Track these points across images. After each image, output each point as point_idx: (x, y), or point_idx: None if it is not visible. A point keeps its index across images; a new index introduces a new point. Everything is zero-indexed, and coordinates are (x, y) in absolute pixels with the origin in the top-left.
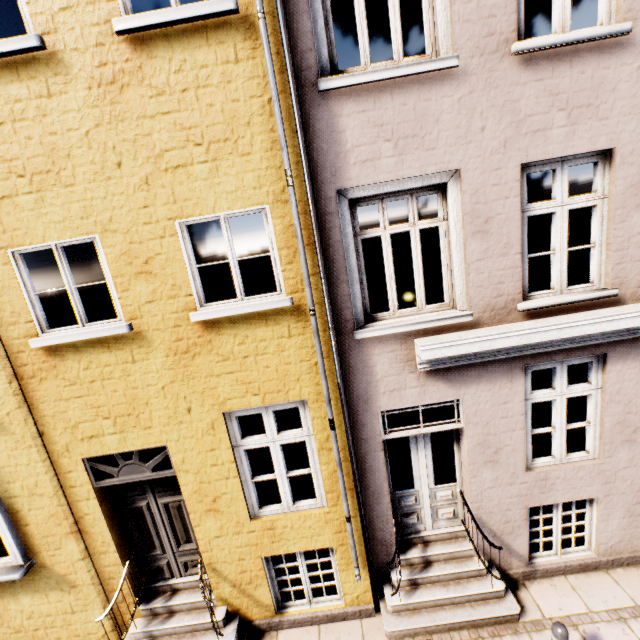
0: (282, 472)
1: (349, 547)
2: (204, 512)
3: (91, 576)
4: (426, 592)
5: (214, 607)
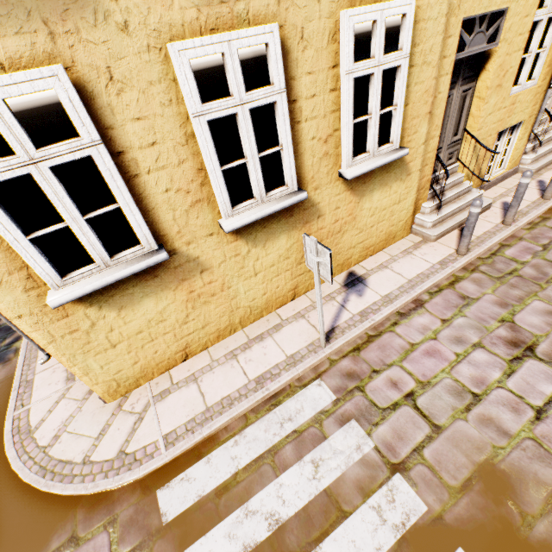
0: (536, 49)
1: (531, 119)
2: (495, 88)
3: (421, 162)
4: (540, 150)
5: (461, 183)
